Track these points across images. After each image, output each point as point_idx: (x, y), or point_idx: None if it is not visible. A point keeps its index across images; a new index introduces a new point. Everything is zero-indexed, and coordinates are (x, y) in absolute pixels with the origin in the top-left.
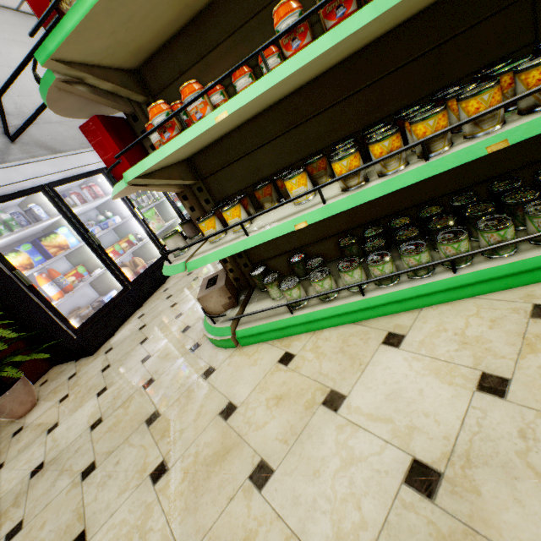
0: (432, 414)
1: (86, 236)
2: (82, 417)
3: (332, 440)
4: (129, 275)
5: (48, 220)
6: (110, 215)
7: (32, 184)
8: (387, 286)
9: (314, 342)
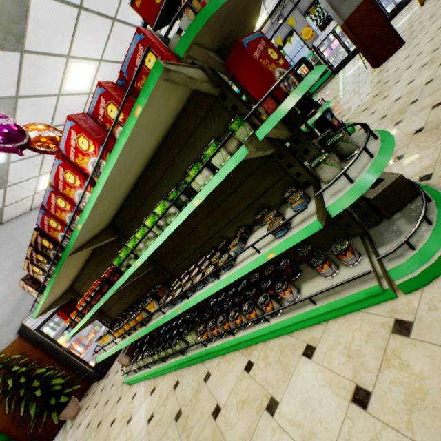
0: (137, 429)
1: None
2: (87, 420)
3: (120, 438)
4: None
5: None
6: None
7: None
8: (155, 364)
9: (142, 387)
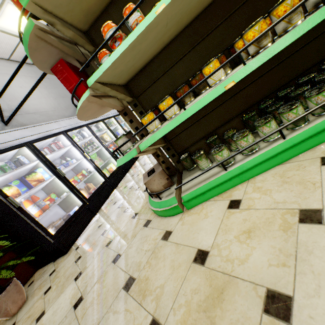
0: None
1: (55, 171)
2: (64, 300)
3: None
4: (85, 195)
5: (30, 163)
6: (69, 159)
7: (19, 142)
8: (302, 126)
9: (252, 186)
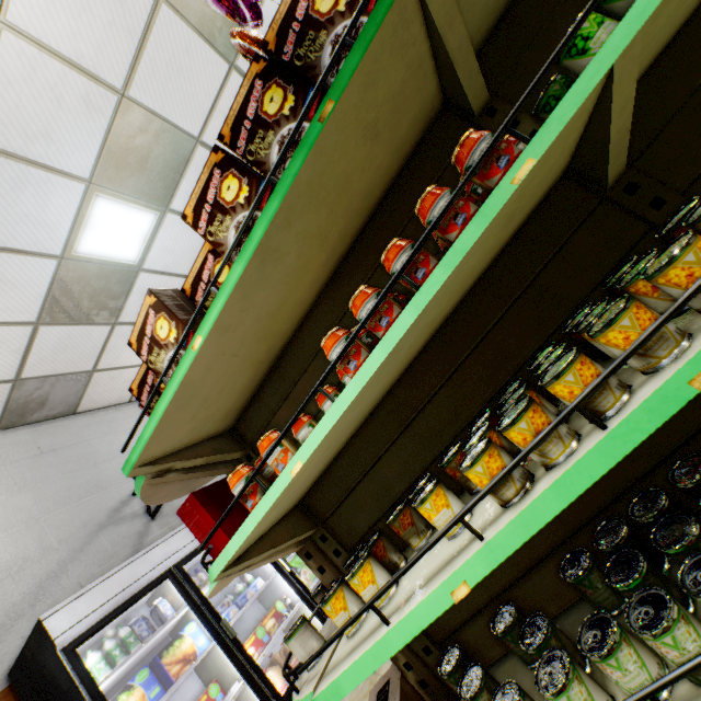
0: None
1: (218, 628)
2: None
3: None
4: (279, 682)
5: (172, 618)
6: (250, 578)
7: (159, 571)
8: None
9: None
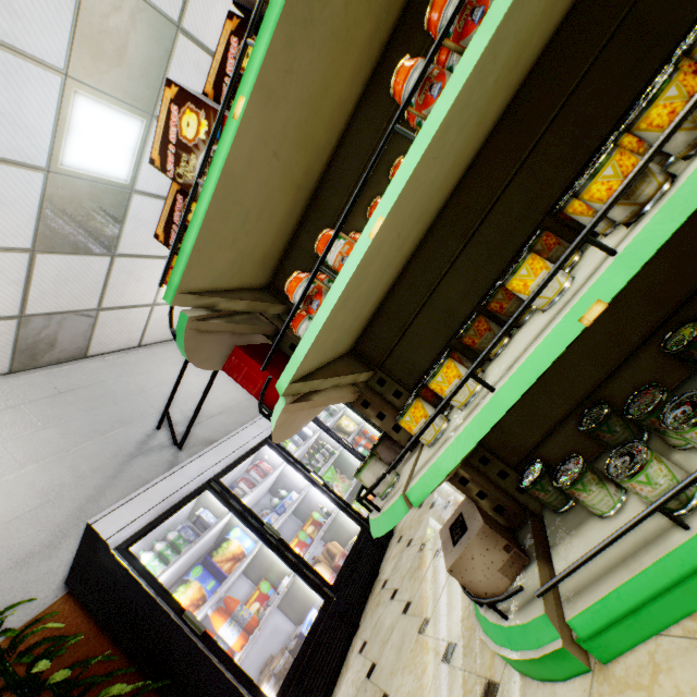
0: None
1: (262, 530)
2: None
3: None
4: (327, 576)
5: (217, 523)
6: (284, 493)
7: (197, 484)
8: None
9: None
